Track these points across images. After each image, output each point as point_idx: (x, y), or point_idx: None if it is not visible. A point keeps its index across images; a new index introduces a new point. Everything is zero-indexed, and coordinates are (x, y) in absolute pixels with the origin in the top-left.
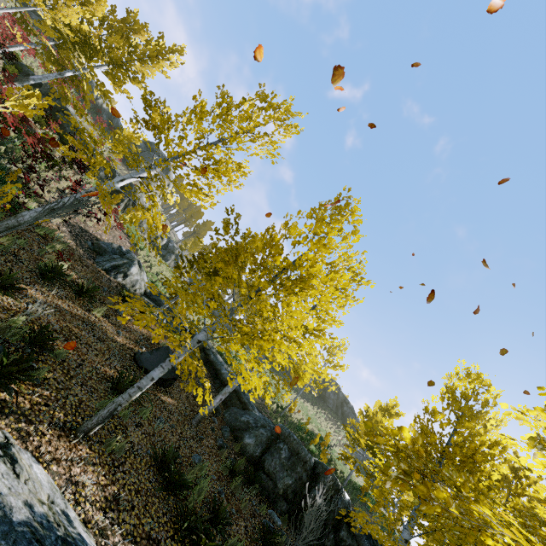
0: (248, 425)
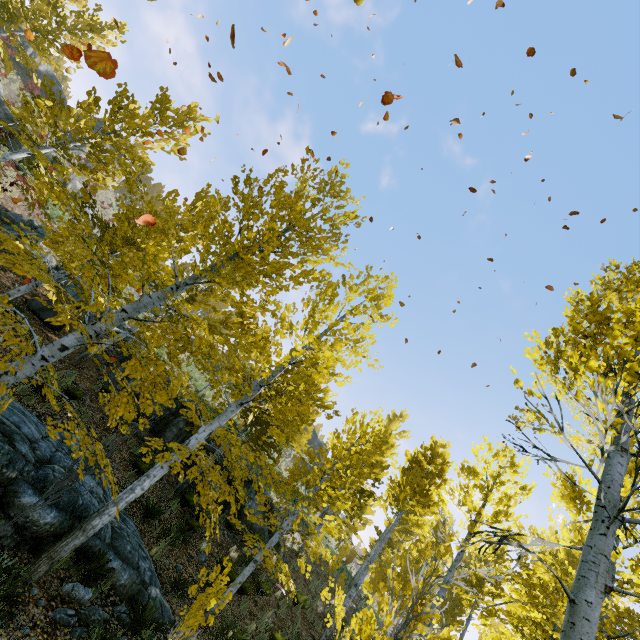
0: None
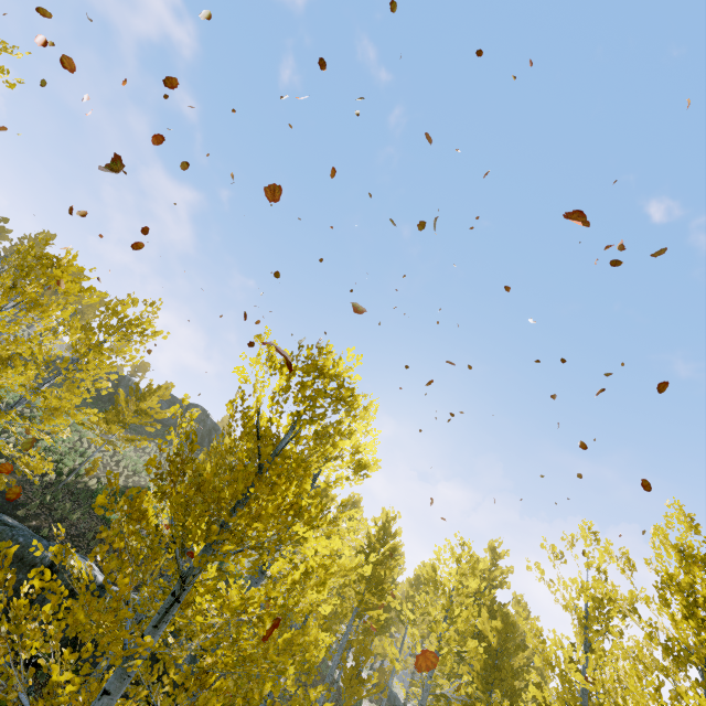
0: None
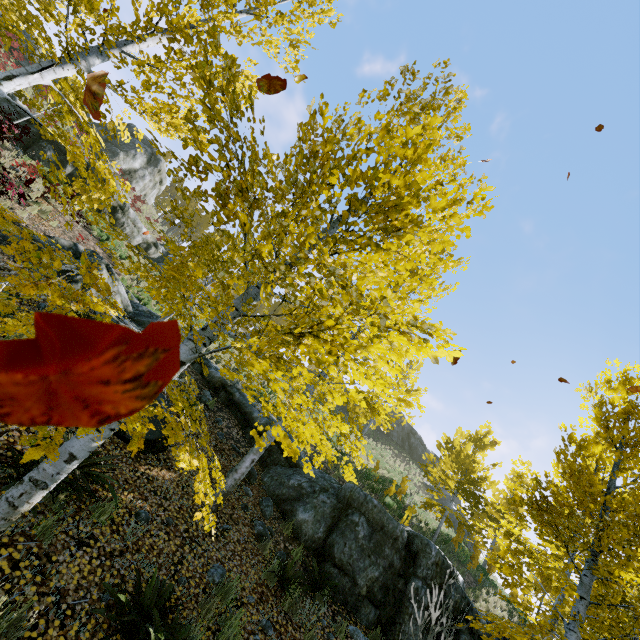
0: (301, 491)
